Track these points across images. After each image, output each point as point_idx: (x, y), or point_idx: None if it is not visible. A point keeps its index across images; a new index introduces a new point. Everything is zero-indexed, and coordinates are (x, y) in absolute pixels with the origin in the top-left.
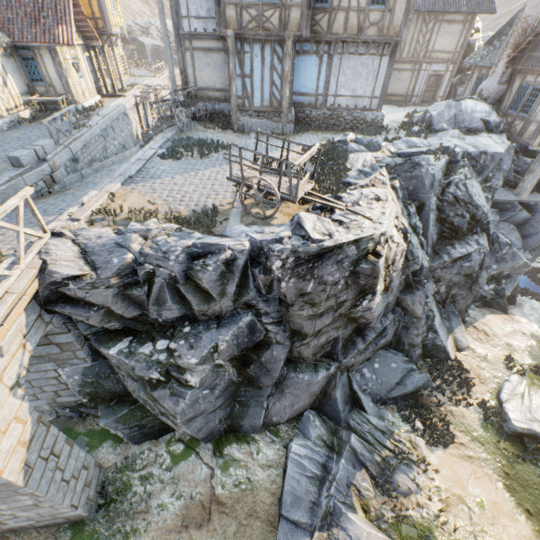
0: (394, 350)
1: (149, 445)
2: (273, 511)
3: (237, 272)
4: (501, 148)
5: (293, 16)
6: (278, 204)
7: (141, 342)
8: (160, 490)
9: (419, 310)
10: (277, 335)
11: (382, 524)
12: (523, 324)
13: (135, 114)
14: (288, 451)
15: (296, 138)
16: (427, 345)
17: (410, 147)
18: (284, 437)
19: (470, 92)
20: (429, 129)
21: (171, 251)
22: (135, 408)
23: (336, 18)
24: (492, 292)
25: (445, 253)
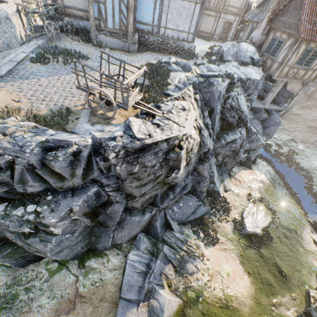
0: (191, 195)
1: (32, 267)
2: (116, 295)
3: (83, 160)
4: (258, 76)
5: None
6: (115, 110)
7: (15, 207)
8: (39, 296)
9: (206, 173)
10: (116, 197)
11: (178, 292)
12: (258, 175)
13: (18, 19)
14: (126, 259)
15: (138, 56)
16: (209, 190)
17: (209, 71)
18: (125, 250)
19: (246, 37)
20: (221, 59)
21: (26, 145)
22: (17, 247)
23: None
24: (245, 158)
25: (223, 139)
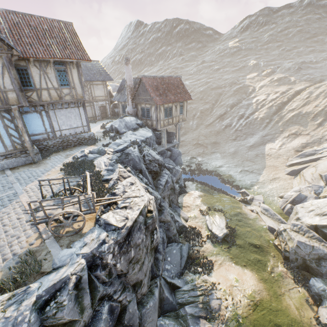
0: (170, 244)
1: None
2: None
3: (86, 285)
4: (150, 133)
5: (10, 96)
6: (85, 219)
7: None
8: None
9: (169, 217)
10: (127, 298)
11: None
12: (194, 193)
13: None
14: None
15: (48, 162)
16: (178, 229)
17: (118, 145)
18: None
19: (122, 111)
20: (118, 133)
21: (19, 322)
22: None
23: (42, 93)
24: (179, 188)
25: (160, 185)
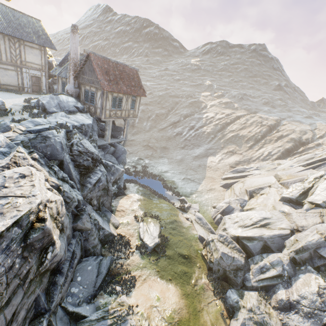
0: (86, 258)
1: None
2: None
3: None
4: (90, 121)
5: None
6: None
7: None
8: None
9: (89, 225)
10: None
11: None
12: (133, 196)
13: None
14: None
15: None
16: (102, 238)
17: (36, 125)
18: None
19: (62, 89)
20: (45, 111)
21: None
22: None
23: None
24: (117, 189)
25: (88, 183)
